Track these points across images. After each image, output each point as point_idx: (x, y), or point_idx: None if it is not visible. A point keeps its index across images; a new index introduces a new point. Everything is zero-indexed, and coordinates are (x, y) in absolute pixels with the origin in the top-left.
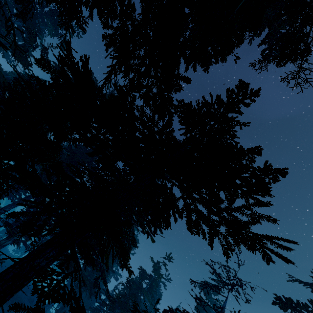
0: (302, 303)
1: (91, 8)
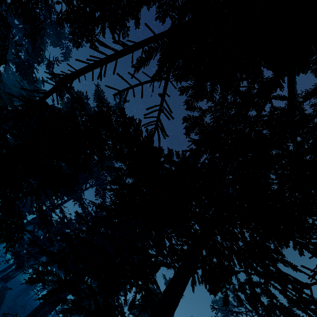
0: None
1: (103, 25)
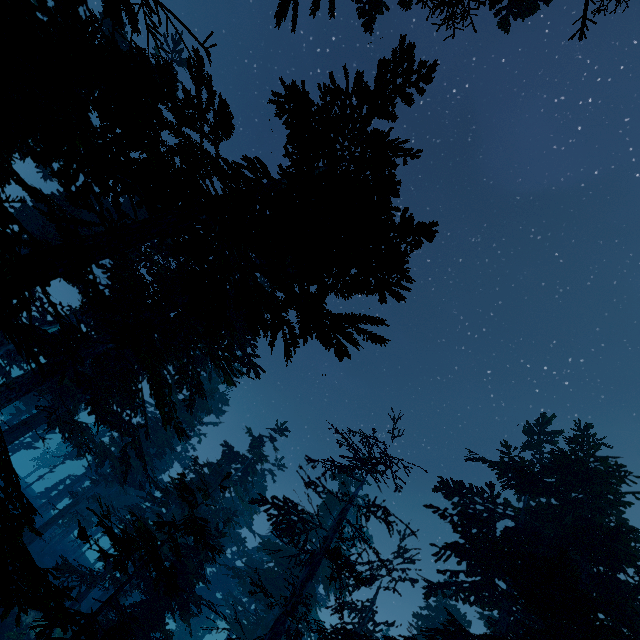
0: (477, 488)
1: None
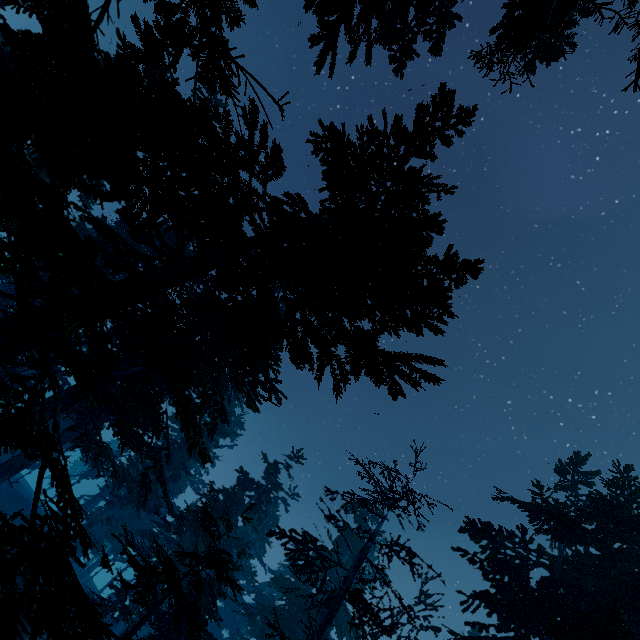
0: (507, 531)
1: None
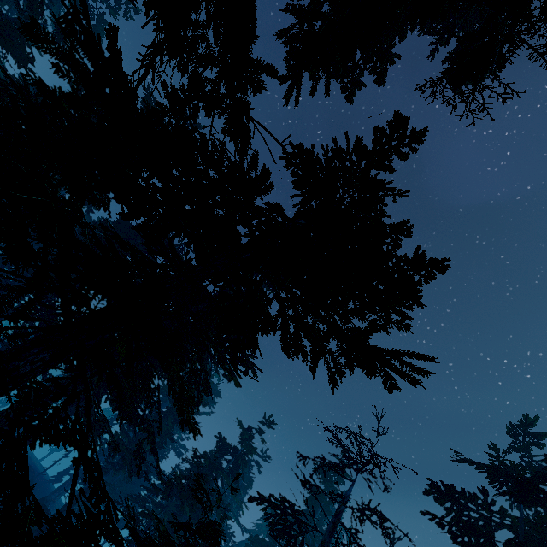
0: (470, 493)
1: None
